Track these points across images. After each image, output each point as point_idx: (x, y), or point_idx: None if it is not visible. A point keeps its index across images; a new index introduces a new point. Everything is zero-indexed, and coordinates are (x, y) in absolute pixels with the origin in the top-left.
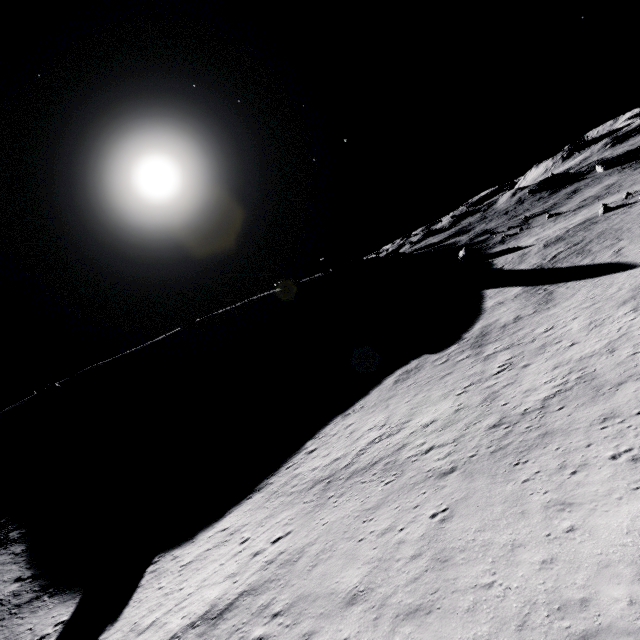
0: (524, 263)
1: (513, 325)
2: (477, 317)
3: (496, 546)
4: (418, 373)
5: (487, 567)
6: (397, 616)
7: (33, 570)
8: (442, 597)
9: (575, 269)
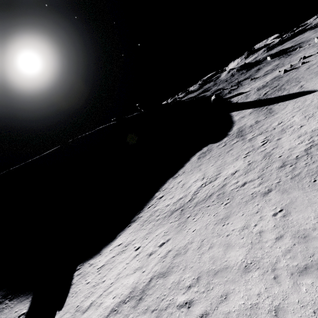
0: (249, 98)
1: (256, 125)
2: (232, 124)
3: None
4: (211, 152)
5: None
6: (292, 274)
7: None
8: None
9: (280, 97)
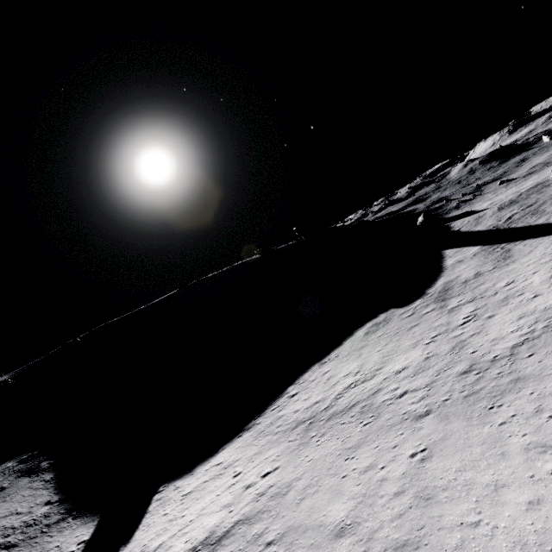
0: (480, 225)
1: (474, 280)
2: (438, 274)
3: (479, 486)
4: (387, 325)
5: (472, 506)
6: (385, 550)
7: (60, 495)
8: (429, 534)
9: (531, 228)
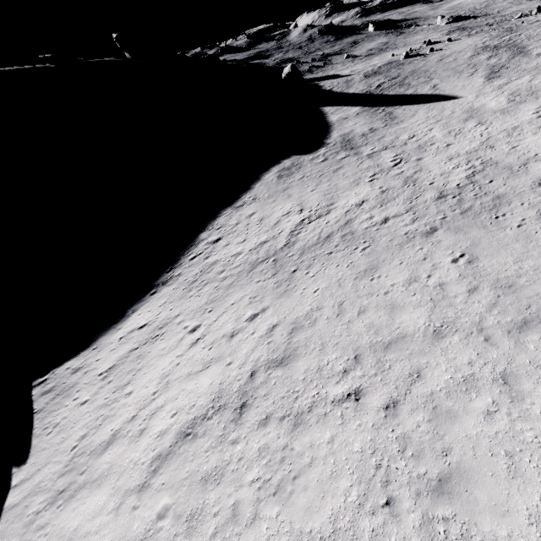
0: (352, 88)
1: (373, 134)
2: (328, 128)
3: None
4: (302, 169)
5: None
6: (510, 332)
7: None
8: None
9: (404, 97)
